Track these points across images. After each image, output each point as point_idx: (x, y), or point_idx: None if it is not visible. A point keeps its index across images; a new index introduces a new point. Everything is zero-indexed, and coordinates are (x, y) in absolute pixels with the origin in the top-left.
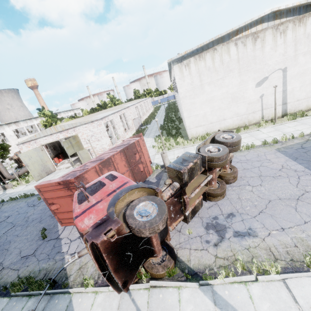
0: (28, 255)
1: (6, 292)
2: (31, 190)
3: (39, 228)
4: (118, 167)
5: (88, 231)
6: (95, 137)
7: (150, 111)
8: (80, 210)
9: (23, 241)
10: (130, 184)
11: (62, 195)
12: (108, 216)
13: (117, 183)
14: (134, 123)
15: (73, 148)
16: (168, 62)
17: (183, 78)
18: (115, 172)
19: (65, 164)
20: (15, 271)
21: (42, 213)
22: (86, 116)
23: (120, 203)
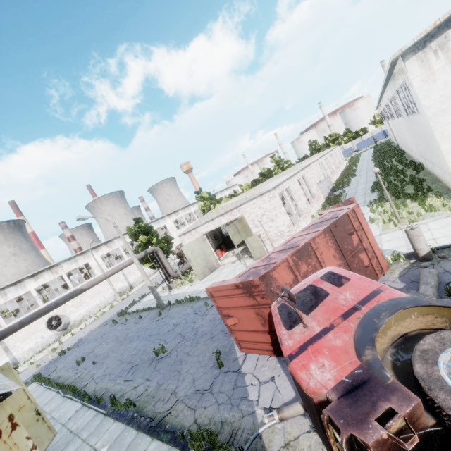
0: (204, 390)
1: (183, 443)
2: (196, 291)
3: (212, 349)
4: (323, 259)
5: (328, 398)
6: (267, 216)
7: (342, 166)
8: (294, 343)
9: (195, 364)
10: (390, 295)
11: (242, 304)
12: (367, 372)
13: (354, 292)
14: (321, 189)
15: (239, 235)
16: (392, 61)
17: (432, 77)
18: (338, 269)
19: (230, 258)
20: (191, 411)
21: (211, 326)
22: (251, 189)
23: (380, 338)
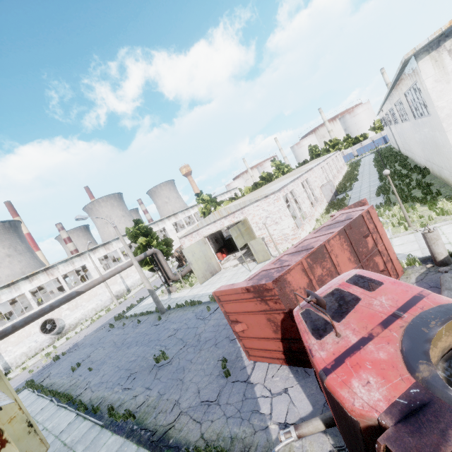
0: (210, 401)
1: None
2: (197, 295)
3: (216, 356)
4: (338, 262)
5: (381, 423)
6: (271, 218)
7: (343, 170)
8: (328, 355)
9: (198, 372)
10: (435, 301)
11: (252, 310)
12: (426, 391)
13: (391, 297)
14: (324, 192)
15: (242, 237)
16: (405, 60)
17: (445, 77)
18: (366, 272)
19: (231, 262)
20: (196, 425)
21: (215, 331)
22: (253, 192)
23: (430, 351)
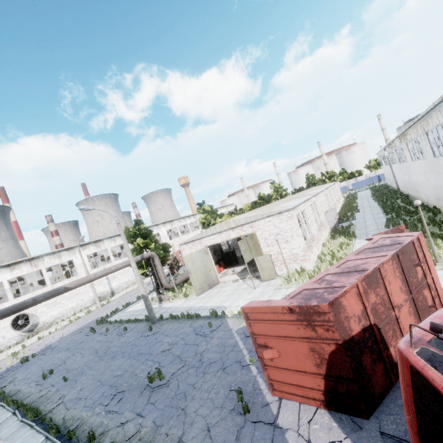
0: None
1: None
2: (193, 308)
3: (226, 384)
4: (391, 290)
5: None
6: (282, 236)
7: (341, 201)
8: None
9: (205, 402)
10: None
11: (291, 334)
12: None
13: None
14: (327, 218)
15: (250, 252)
16: None
17: None
18: None
19: (230, 276)
20: None
21: (221, 353)
22: (260, 208)
23: None
